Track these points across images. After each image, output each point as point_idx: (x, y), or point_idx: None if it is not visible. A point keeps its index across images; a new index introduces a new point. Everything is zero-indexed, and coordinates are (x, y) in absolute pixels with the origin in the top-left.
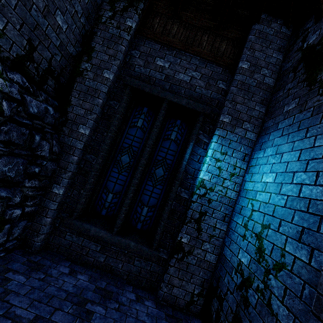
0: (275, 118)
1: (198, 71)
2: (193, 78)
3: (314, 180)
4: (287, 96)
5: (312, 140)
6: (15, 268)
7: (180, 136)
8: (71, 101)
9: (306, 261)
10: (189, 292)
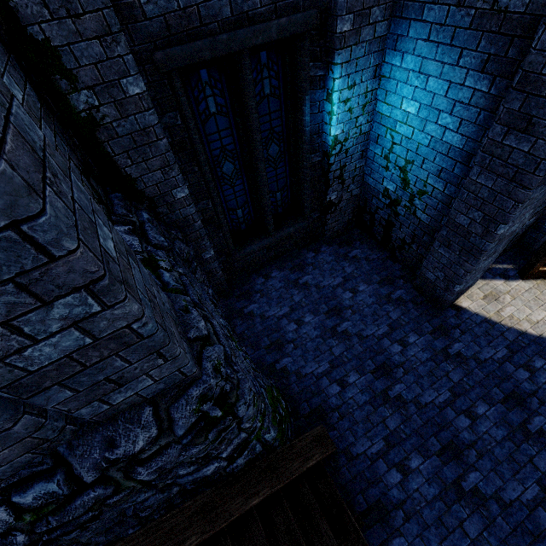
0: None
1: None
2: None
3: (457, 128)
4: None
5: (463, 73)
6: (241, 306)
7: (276, 80)
8: (130, 175)
9: (442, 190)
10: (345, 222)
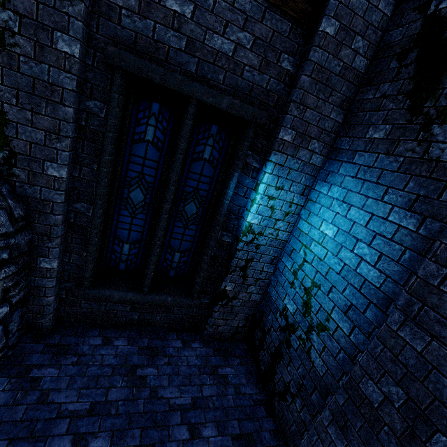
0: (353, 140)
1: (249, 31)
2: (239, 48)
3: (375, 261)
4: (378, 109)
5: (387, 208)
6: (36, 362)
7: (217, 152)
8: (5, 113)
9: (347, 333)
10: (234, 327)
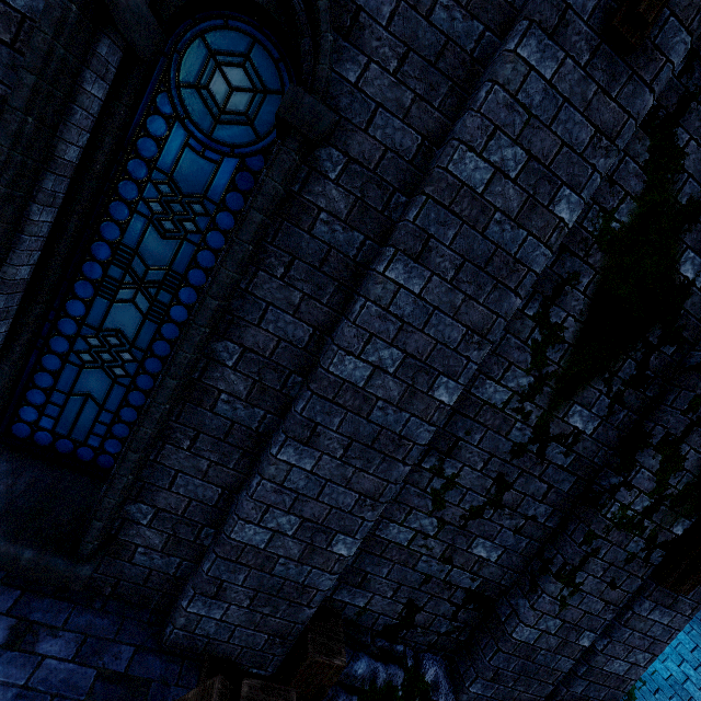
0: None
1: None
2: None
3: (700, 686)
4: None
5: None
6: None
7: None
8: None
9: None
10: None
